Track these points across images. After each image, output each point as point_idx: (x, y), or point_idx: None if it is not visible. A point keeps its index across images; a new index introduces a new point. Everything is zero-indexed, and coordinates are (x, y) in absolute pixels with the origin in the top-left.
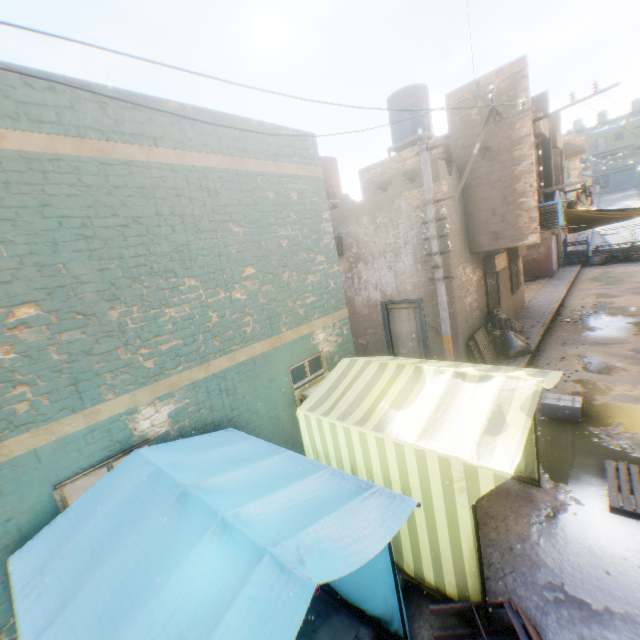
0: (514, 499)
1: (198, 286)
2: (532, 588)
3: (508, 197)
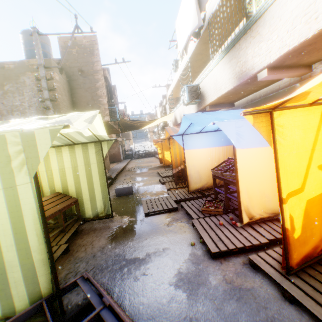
0: (99, 231)
1: None
2: (107, 269)
3: (94, 97)
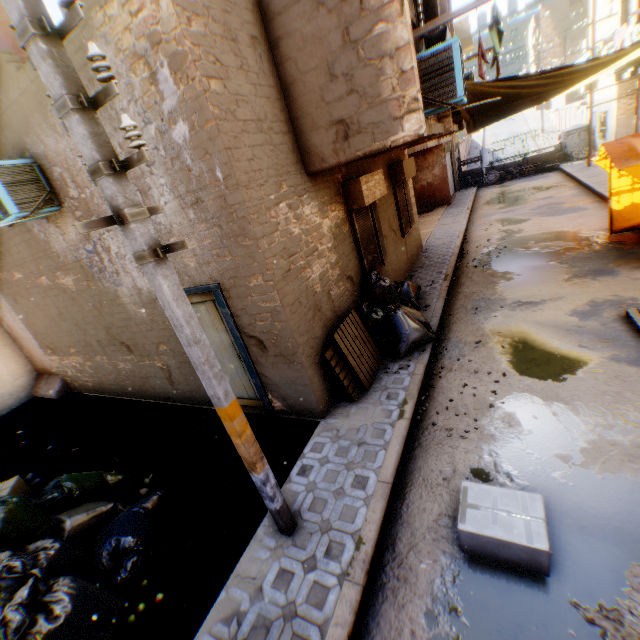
0: None
1: None
2: None
3: (353, 27)
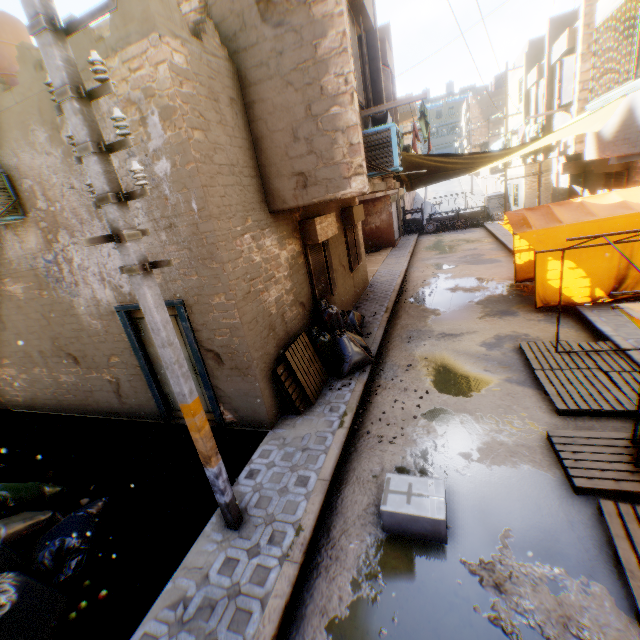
0: None
1: None
2: None
3: (314, 105)
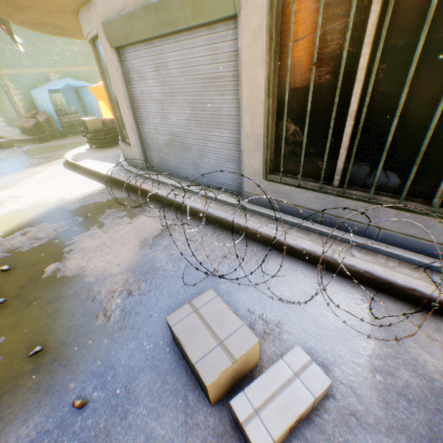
0: None
1: (62, 44)
2: None
3: None
